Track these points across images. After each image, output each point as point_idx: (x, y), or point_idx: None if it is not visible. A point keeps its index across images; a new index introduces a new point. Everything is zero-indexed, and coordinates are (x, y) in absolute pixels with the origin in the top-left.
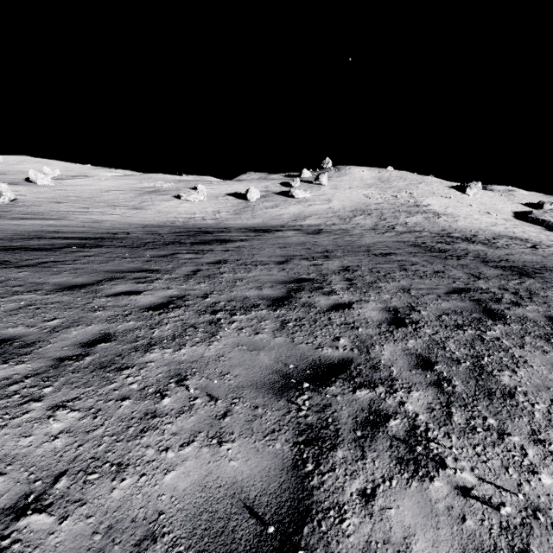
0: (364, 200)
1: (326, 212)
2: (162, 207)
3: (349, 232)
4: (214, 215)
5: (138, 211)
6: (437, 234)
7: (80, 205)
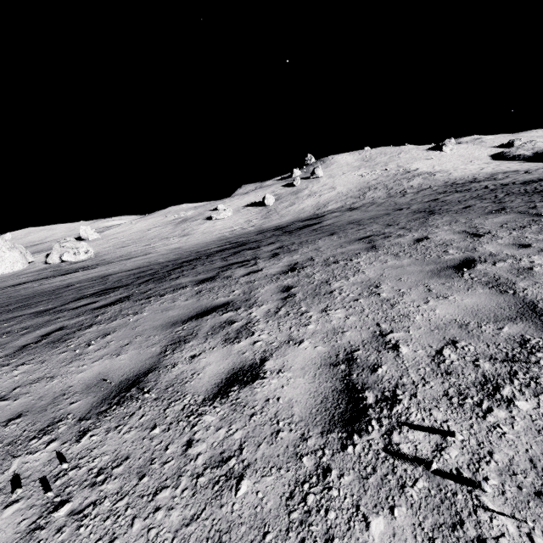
0: (361, 179)
1: (338, 197)
2: (202, 230)
3: (377, 202)
4: (249, 224)
5: (187, 237)
6: (445, 185)
7: (141, 244)
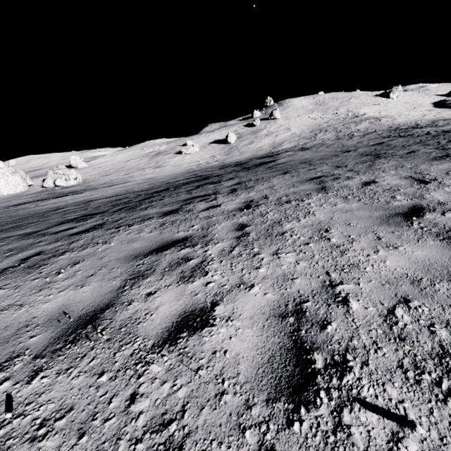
0: (314, 122)
1: (292, 137)
2: (173, 162)
3: (327, 144)
4: (213, 159)
5: (160, 168)
6: (389, 130)
7: (121, 173)
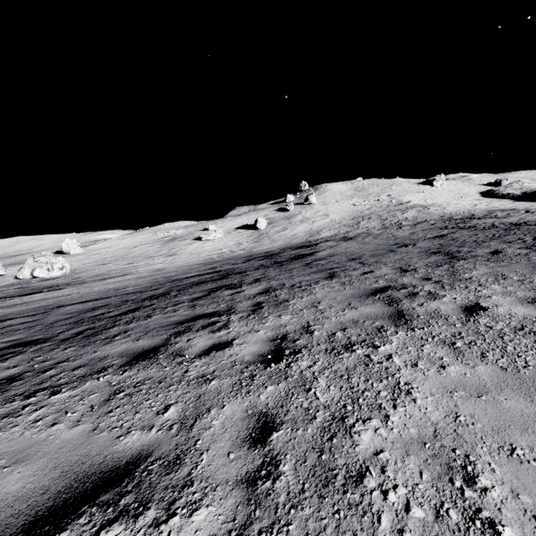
0: (354, 208)
1: (331, 224)
2: (190, 250)
3: (373, 233)
4: (239, 247)
5: (174, 257)
6: (443, 220)
7: (124, 262)
